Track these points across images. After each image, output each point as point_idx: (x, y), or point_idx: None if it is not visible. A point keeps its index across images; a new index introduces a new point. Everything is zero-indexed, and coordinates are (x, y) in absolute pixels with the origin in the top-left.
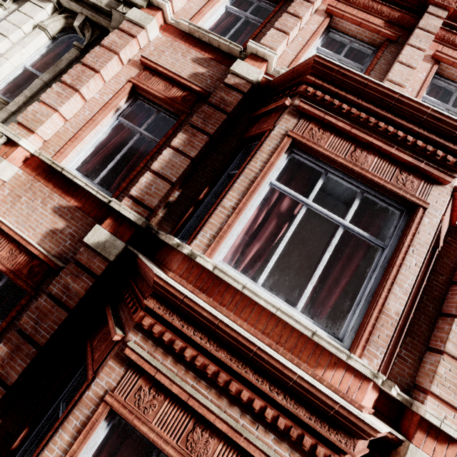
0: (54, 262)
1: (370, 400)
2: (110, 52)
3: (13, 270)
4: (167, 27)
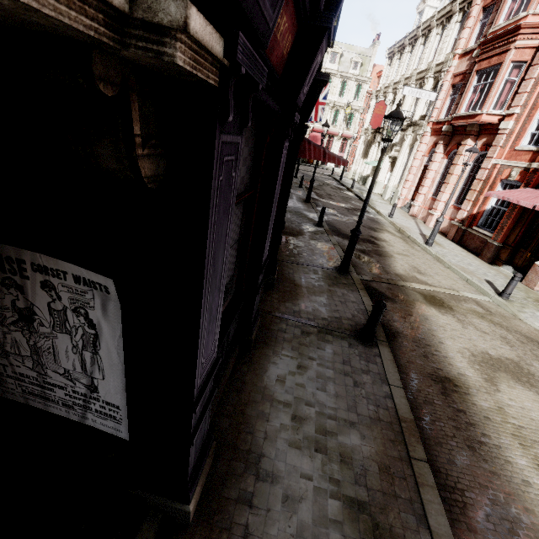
0: (467, 69)
1: (537, 19)
2: (473, 7)
3: (460, 80)
4: None
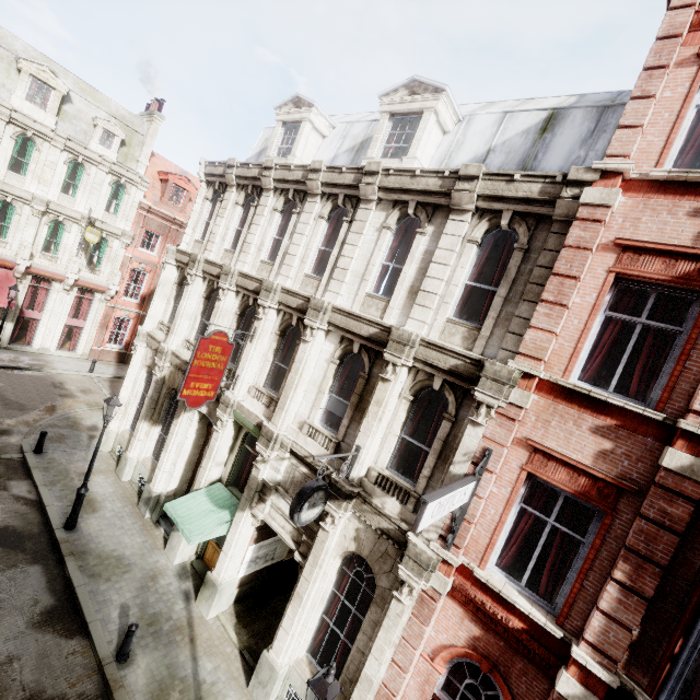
0: (626, 485)
1: None
2: (581, 251)
3: (580, 492)
4: (627, 185)
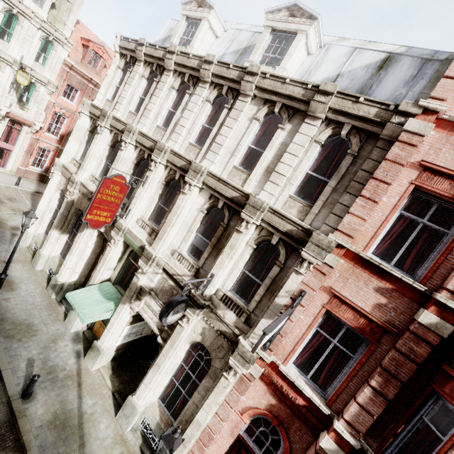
0: (390, 328)
1: None
2: (396, 165)
3: (359, 327)
4: (438, 122)
